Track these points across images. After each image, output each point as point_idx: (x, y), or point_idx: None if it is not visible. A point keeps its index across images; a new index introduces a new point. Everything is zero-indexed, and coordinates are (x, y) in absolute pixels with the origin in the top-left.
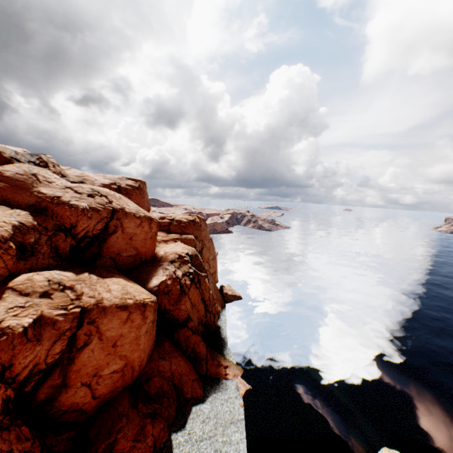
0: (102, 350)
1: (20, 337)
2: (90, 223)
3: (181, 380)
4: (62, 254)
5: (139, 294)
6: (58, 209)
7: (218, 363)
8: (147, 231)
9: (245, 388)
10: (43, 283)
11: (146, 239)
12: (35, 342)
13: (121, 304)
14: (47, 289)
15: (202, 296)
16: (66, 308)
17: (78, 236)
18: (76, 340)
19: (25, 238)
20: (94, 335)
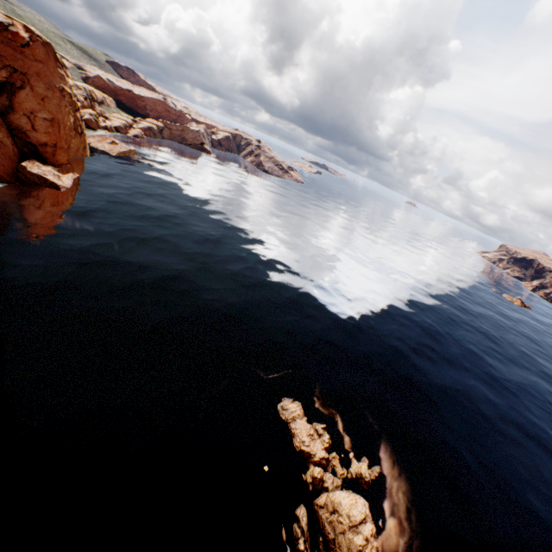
0: None
1: None
2: None
3: None
4: None
5: None
6: None
7: None
8: None
9: None
10: None
11: None
12: None
13: None
14: None
15: None
16: None
17: None
18: None
19: None
20: None
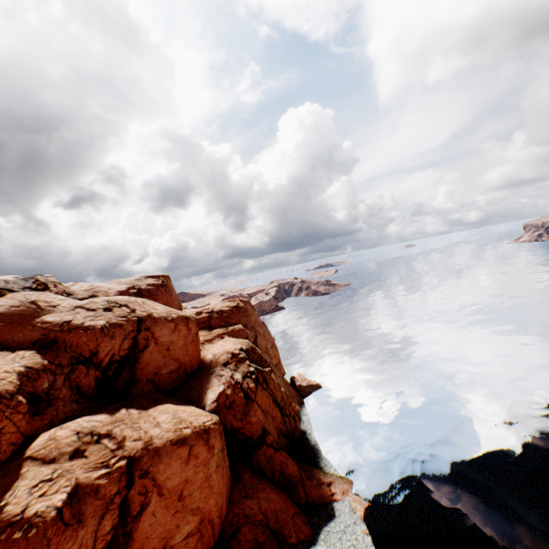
0: (166, 509)
1: (55, 524)
2: (114, 343)
3: (278, 520)
4: (87, 393)
5: (196, 417)
6: (71, 337)
7: (318, 482)
8: (186, 335)
9: (362, 506)
10: (71, 439)
11: (186, 345)
12: (76, 526)
13: (176, 438)
14: (77, 445)
15: (273, 397)
16: (108, 464)
17: (103, 364)
18: (130, 506)
19: (37, 386)
20: (151, 492)
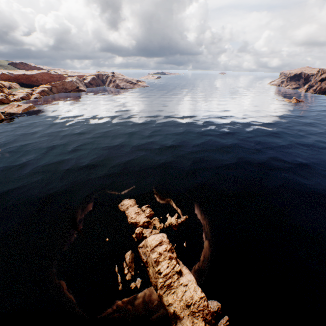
0: None
1: None
2: None
3: None
4: None
5: None
6: None
7: None
8: None
9: None
10: None
11: None
12: None
13: None
14: None
15: None
16: None
17: None
18: None
19: None
20: None
